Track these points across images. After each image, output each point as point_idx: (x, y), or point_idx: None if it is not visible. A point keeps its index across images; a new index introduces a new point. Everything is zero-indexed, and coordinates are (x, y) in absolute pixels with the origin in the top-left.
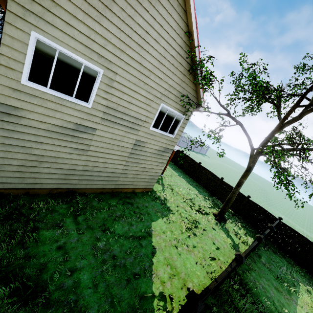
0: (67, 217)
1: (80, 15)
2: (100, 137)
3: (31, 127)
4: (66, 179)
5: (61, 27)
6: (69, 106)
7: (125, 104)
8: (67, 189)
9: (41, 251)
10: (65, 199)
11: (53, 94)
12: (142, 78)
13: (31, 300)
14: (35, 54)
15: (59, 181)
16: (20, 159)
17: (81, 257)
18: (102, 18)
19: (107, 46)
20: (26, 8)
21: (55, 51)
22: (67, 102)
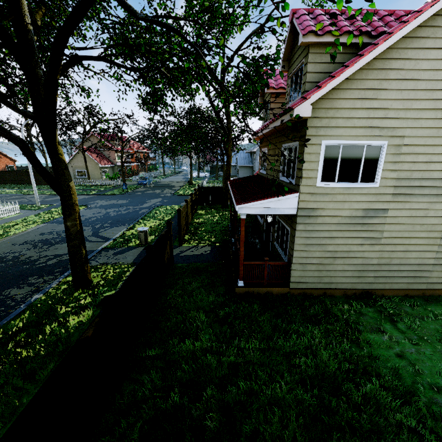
0: (383, 322)
1: (358, 104)
2: (394, 218)
3: (324, 224)
4: (359, 277)
5: (343, 124)
6: (356, 193)
7: (421, 167)
8: (362, 290)
9: (380, 355)
10: (364, 301)
11: (340, 186)
12: (441, 124)
13: (409, 402)
14: (324, 158)
15: (353, 280)
16: (318, 257)
17: (437, 373)
18: (379, 92)
19: (387, 114)
20: (317, 126)
21: (338, 147)
22: (353, 189)
